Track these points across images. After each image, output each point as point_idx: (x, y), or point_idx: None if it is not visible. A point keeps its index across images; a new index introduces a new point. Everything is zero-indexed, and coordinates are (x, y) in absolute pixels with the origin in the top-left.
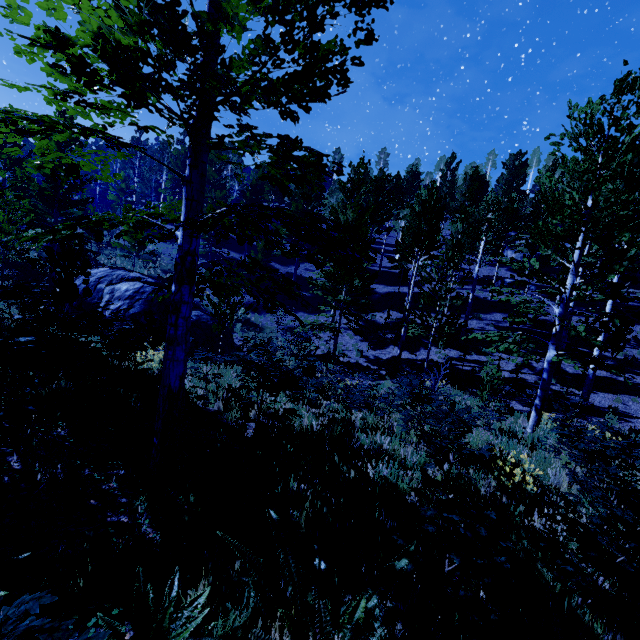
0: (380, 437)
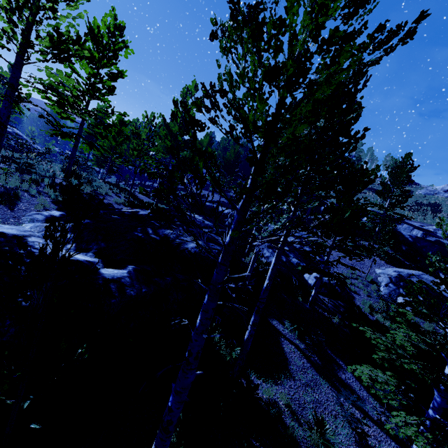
0: None
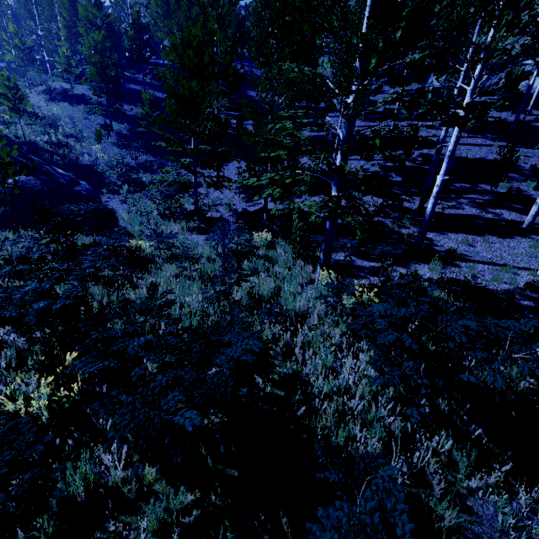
0: None
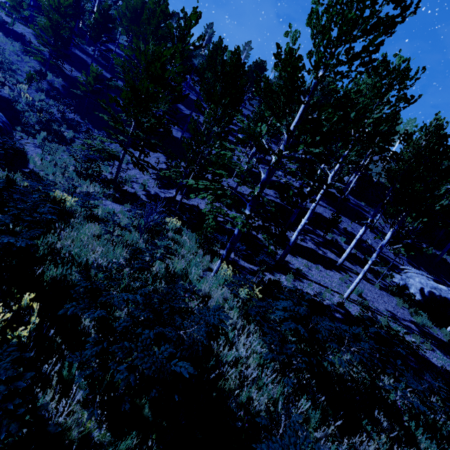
0: None
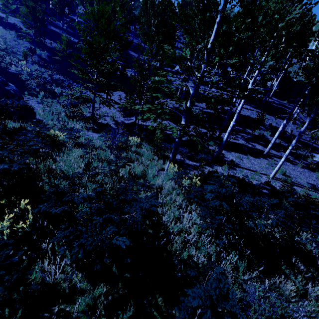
0: None
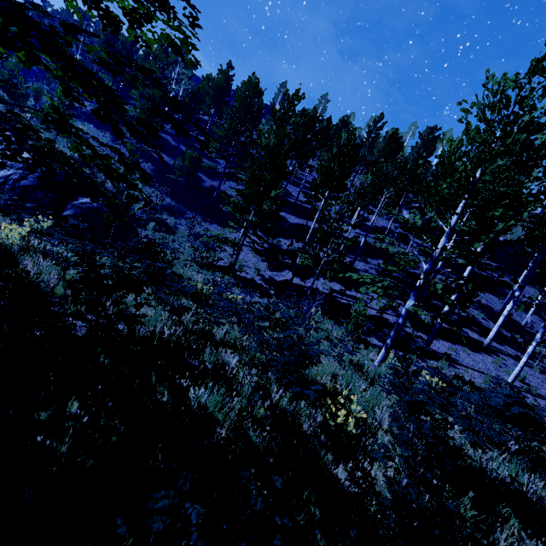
0: (224, 357)
